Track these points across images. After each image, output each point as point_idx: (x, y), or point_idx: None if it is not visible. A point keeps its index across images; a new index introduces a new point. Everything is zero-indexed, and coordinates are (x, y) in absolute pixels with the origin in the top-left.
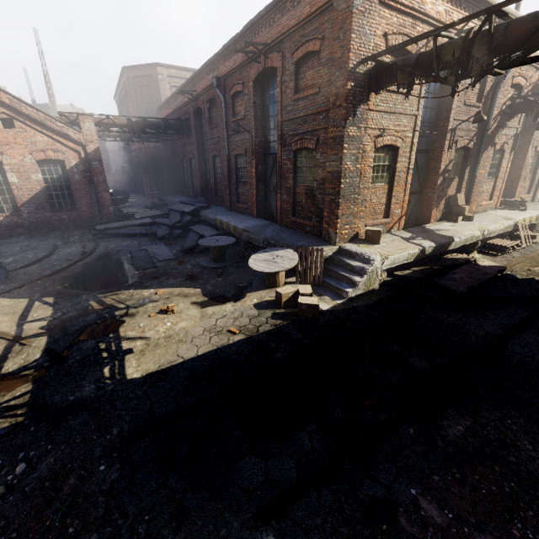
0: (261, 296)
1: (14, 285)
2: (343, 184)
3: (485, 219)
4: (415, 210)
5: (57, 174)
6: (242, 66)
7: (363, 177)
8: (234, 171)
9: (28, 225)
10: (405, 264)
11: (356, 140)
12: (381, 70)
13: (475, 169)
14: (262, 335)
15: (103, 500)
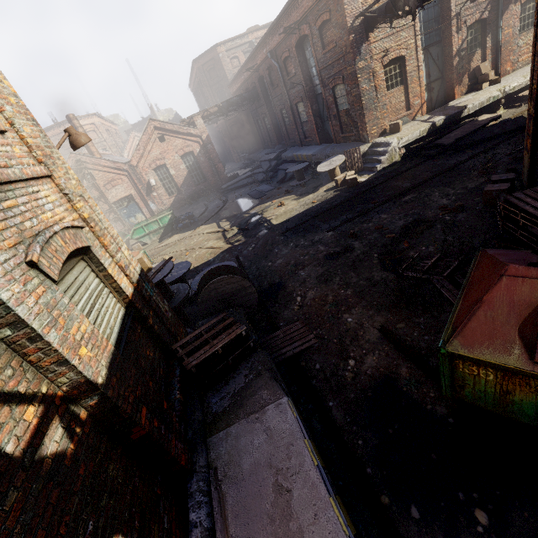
0: (328, 186)
1: (204, 221)
2: (364, 101)
3: (517, 75)
4: (441, 93)
5: (192, 161)
6: (285, 39)
7: (379, 90)
8: (297, 116)
9: (186, 198)
10: (426, 139)
11: (366, 68)
12: (369, 18)
13: (497, 34)
14: (328, 199)
15: (281, 241)
